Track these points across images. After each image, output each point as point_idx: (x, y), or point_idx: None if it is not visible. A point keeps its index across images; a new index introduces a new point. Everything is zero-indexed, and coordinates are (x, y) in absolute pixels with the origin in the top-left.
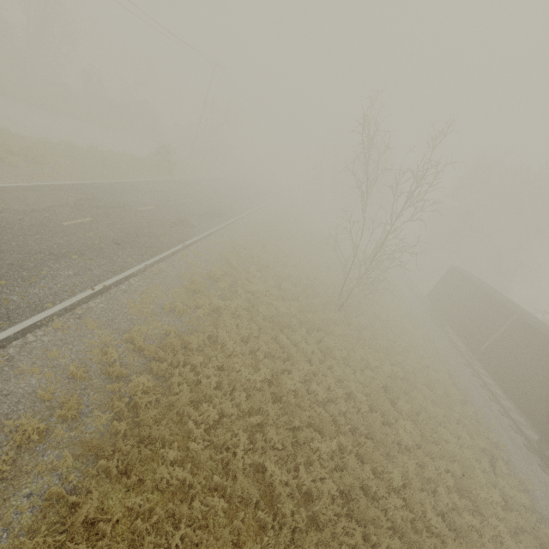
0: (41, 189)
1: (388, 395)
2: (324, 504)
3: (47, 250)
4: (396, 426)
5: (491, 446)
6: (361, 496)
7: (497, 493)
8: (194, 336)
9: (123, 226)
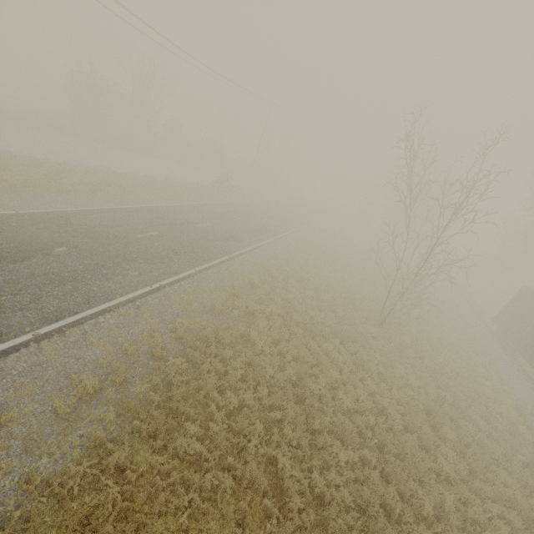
0: (126, 210)
1: (429, 418)
2: (335, 511)
3: (123, 255)
4: (436, 453)
5: None
6: (380, 514)
7: None
8: (227, 332)
9: (182, 239)
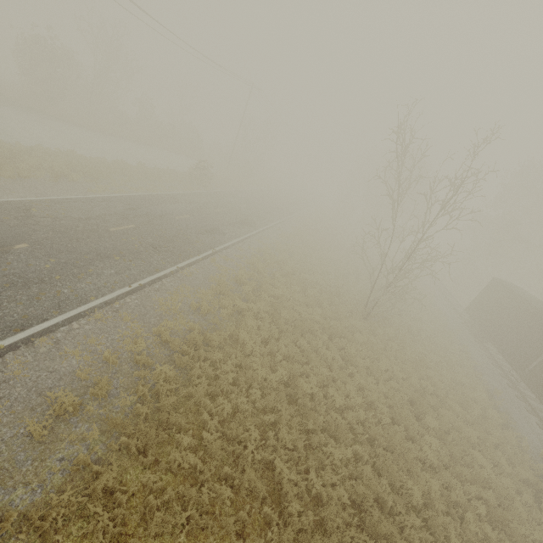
0: (95, 200)
1: (413, 409)
2: (333, 510)
3: (95, 251)
4: (421, 442)
5: (535, 478)
6: (375, 508)
7: (541, 531)
8: (216, 334)
9: (161, 233)
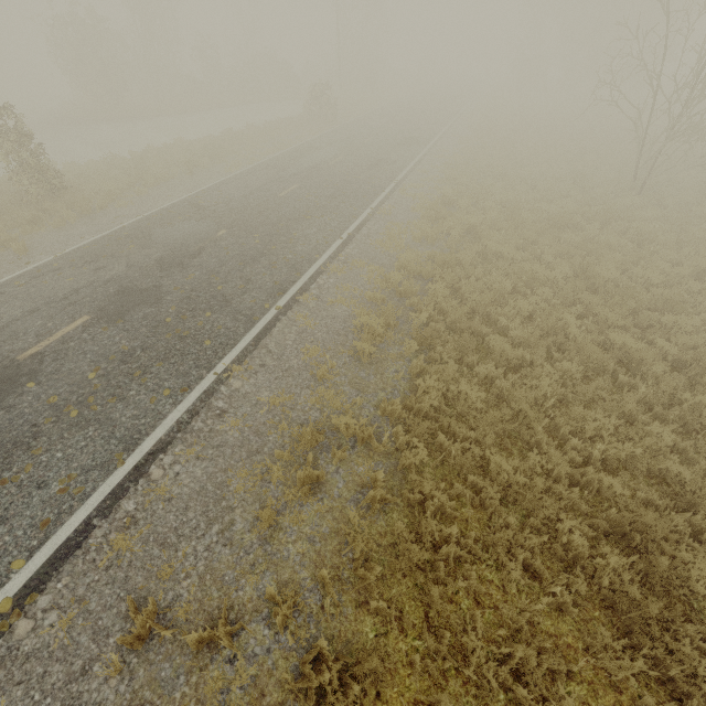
0: (241, 176)
1: None
2: None
3: (284, 218)
4: None
5: None
6: None
7: None
8: (462, 253)
9: (328, 183)
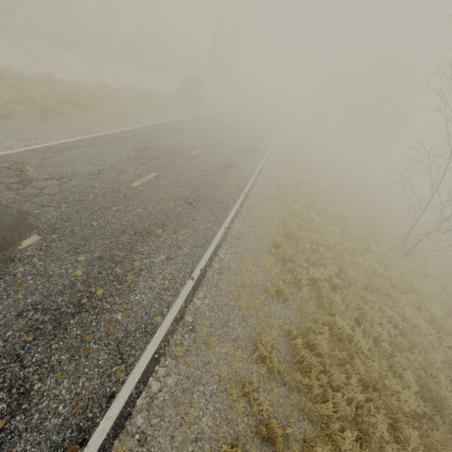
0: (98, 141)
1: None
2: None
3: (129, 226)
4: None
5: None
6: None
7: None
8: (320, 337)
9: (186, 179)
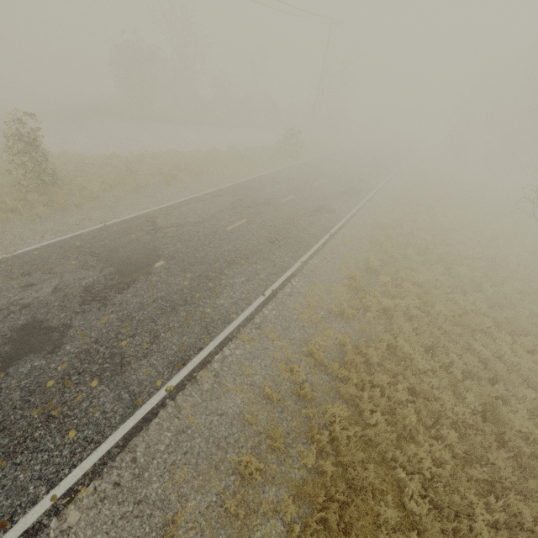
0: (204, 198)
1: None
2: None
3: (221, 258)
4: None
5: None
6: None
7: None
8: (372, 348)
9: (273, 223)
